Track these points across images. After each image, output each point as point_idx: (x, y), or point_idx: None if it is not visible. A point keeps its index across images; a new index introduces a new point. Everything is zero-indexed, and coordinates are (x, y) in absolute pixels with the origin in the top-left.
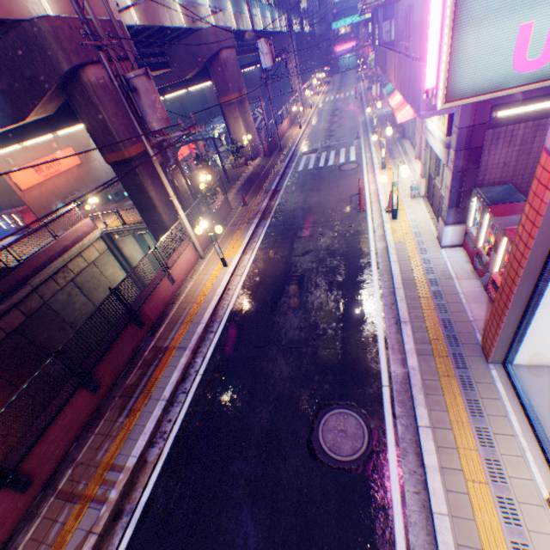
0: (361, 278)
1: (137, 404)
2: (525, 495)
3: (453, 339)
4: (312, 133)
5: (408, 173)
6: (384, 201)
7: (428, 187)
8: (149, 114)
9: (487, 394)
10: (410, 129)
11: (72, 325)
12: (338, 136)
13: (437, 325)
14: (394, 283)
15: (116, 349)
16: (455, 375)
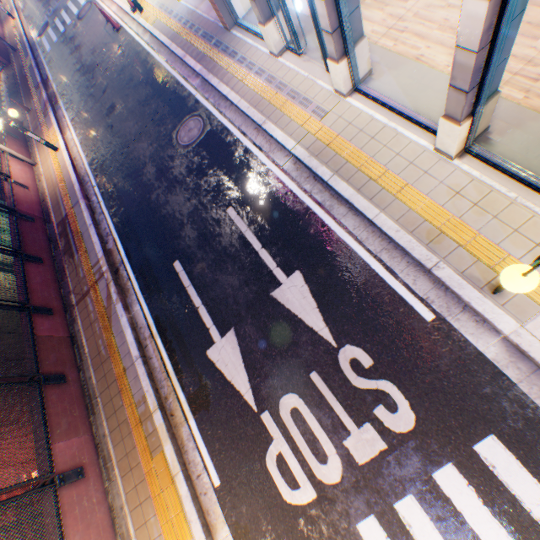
0: (150, 66)
1: (79, 244)
2: (264, 62)
3: (211, 39)
4: (30, 14)
5: None
6: (128, 8)
7: None
8: None
9: (236, 44)
10: None
11: (1, 332)
12: None
13: (201, 41)
14: (167, 46)
15: (29, 238)
16: (220, 52)
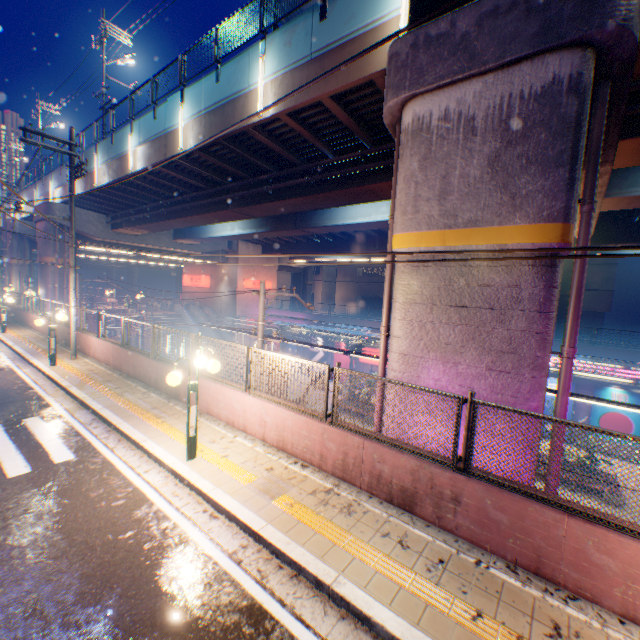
0: None
1: None
2: None
3: None
4: None
5: None
6: None
7: None
8: None
9: None
10: None
11: None
12: None
13: None
14: None
15: None
16: None
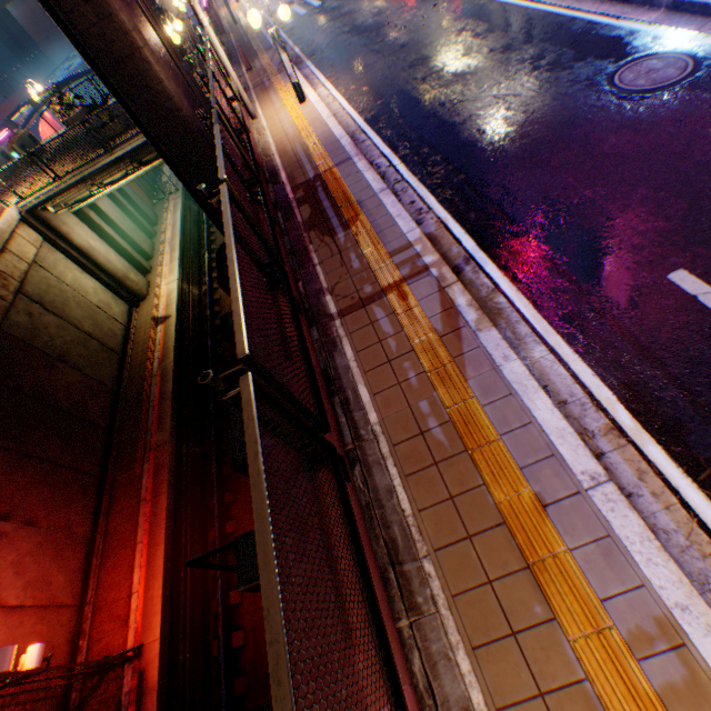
0: (510, 15)
1: (347, 217)
2: None
3: None
4: (262, 0)
5: None
6: None
7: None
8: None
9: None
10: None
11: (63, 360)
12: None
13: None
14: None
15: None
16: None
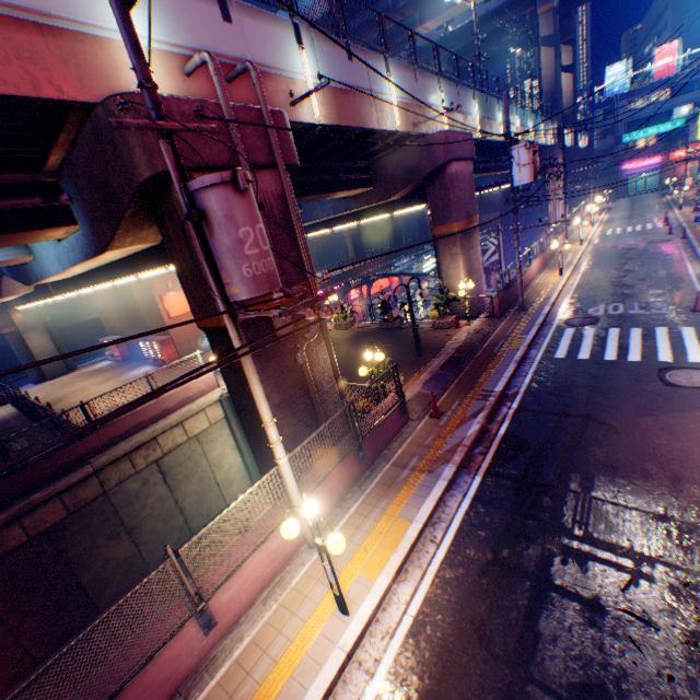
0: None
1: None
2: None
3: None
4: (583, 284)
5: None
6: None
7: None
8: (226, 266)
9: None
10: None
11: (132, 530)
12: (642, 296)
13: None
14: None
15: None
16: None
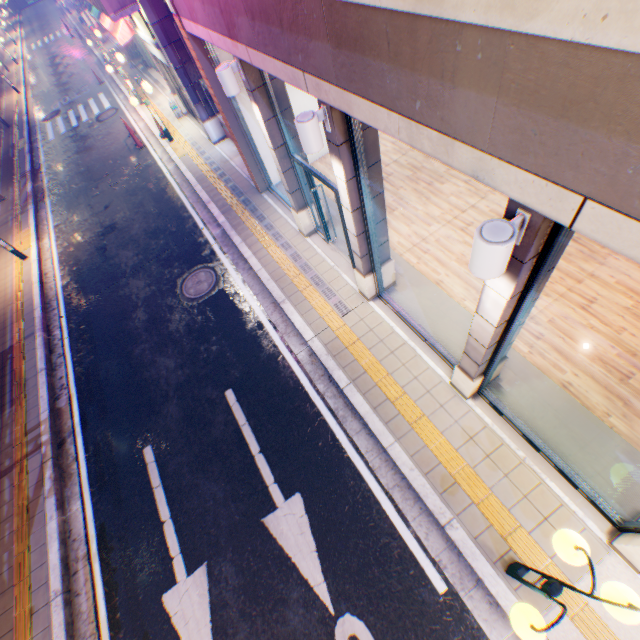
0: (168, 197)
1: (17, 393)
2: (292, 236)
3: (241, 194)
4: (41, 94)
5: (151, 88)
6: (158, 131)
7: (184, 102)
8: None
9: (266, 208)
10: (148, 55)
11: None
12: (77, 87)
13: (229, 192)
14: (193, 184)
15: None
16: (248, 210)
